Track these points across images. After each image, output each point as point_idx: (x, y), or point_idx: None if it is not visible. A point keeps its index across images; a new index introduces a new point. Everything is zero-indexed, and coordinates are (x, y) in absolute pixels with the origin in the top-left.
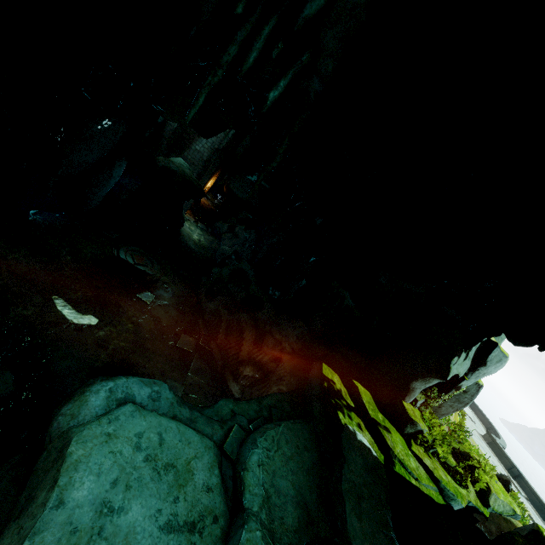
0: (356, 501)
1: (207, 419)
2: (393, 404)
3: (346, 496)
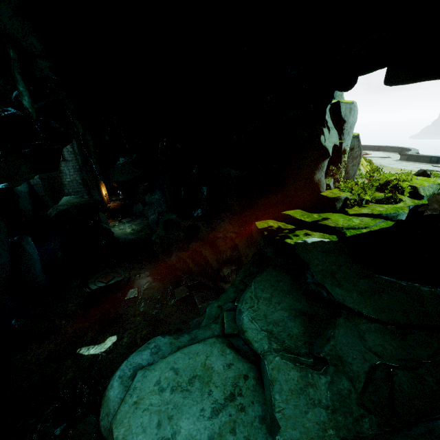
0: (331, 278)
1: (204, 327)
2: (317, 200)
3: (323, 282)
